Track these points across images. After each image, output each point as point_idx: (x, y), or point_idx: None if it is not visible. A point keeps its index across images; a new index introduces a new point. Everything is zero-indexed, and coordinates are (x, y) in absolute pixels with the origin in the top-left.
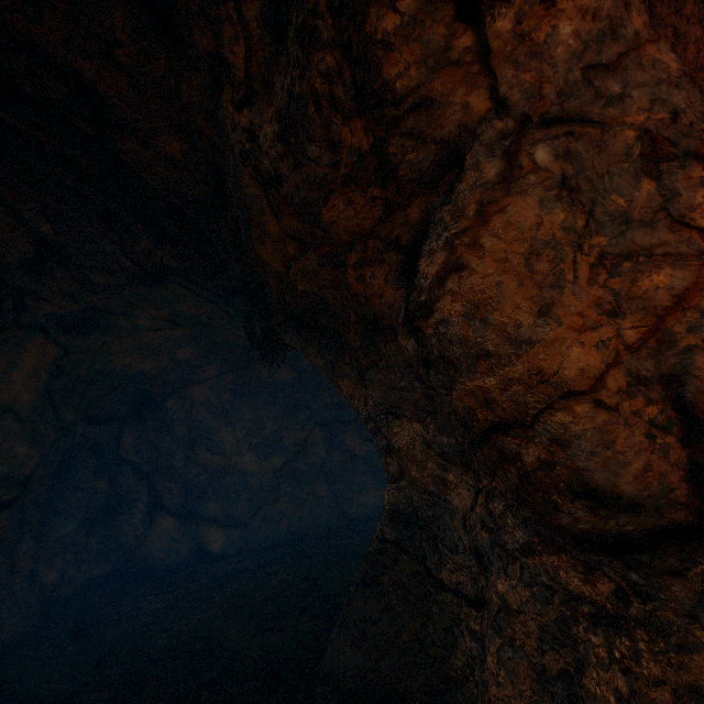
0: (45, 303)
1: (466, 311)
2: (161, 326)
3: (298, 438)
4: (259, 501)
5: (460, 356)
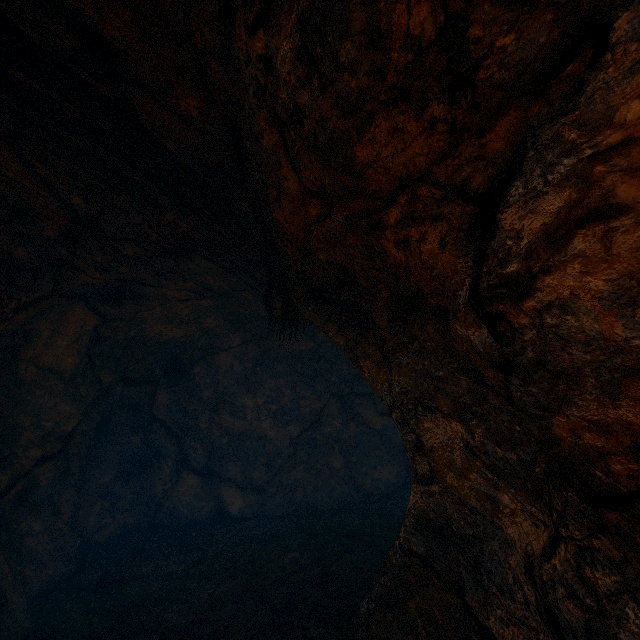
0: (81, 273)
1: (616, 291)
2: (188, 296)
3: (315, 408)
4: (275, 466)
5: (584, 366)
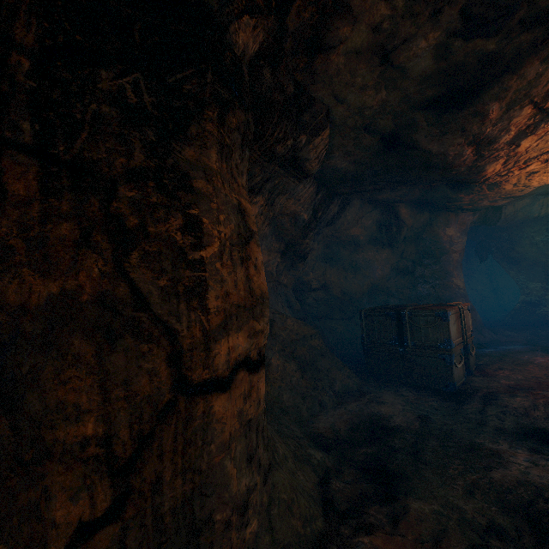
0: None
1: None
2: None
3: None
4: None
5: None
